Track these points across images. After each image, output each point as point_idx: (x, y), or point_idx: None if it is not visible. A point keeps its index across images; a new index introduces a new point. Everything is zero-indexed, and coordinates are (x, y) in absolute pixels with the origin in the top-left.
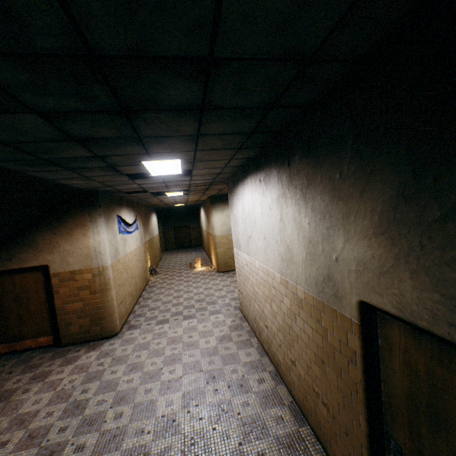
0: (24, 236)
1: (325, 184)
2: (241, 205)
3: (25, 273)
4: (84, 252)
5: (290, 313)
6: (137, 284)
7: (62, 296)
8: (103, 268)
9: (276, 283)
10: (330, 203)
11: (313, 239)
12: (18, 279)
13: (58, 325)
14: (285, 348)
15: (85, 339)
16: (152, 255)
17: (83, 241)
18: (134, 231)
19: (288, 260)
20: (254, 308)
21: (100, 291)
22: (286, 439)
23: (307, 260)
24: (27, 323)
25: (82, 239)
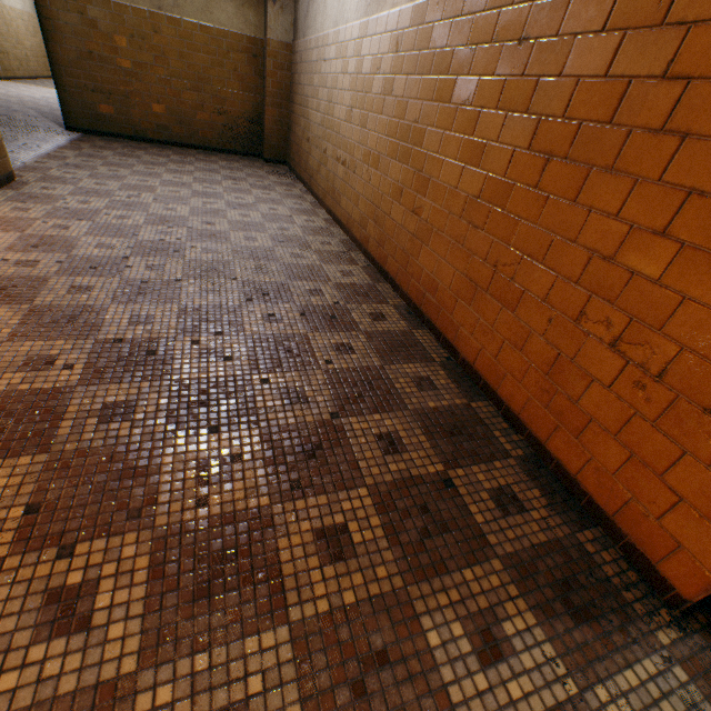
0: None
1: None
2: None
3: None
4: None
5: None
6: (29, 59)
7: None
8: None
9: None
10: None
11: None
12: None
13: None
14: None
15: None
16: None
17: None
18: None
19: None
20: None
21: None
22: None
23: None
24: None
25: None
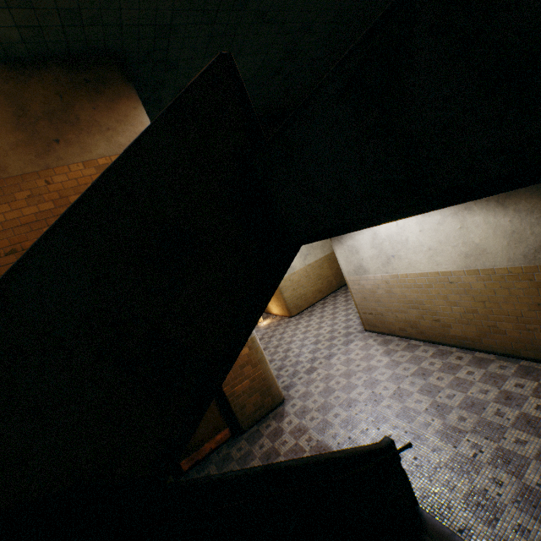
0: None
1: (532, 192)
2: (368, 233)
3: None
4: None
5: (484, 292)
6: None
7: (228, 382)
8: (255, 338)
9: (457, 278)
10: (538, 202)
11: (517, 229)
12: None
13: (233, 413)
14: (477, 322)
15: (262, 415)
16: None
17: None
18: None
19: (479, 254)
20: (407, 316)
21: (260, 361)
22: (520, 372)
23: (510, 245)
24: (200, 427)
25: None
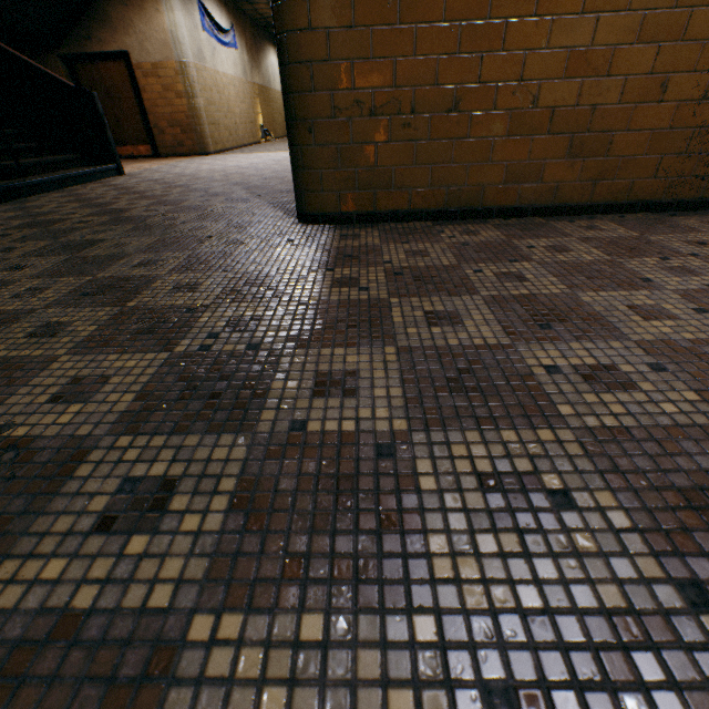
0: (95, 6)
1: None
2: None
3: (108, 63)
4: (161, 38)
5: None
6: (238, 127)
7: (150, 97)
8: (185, 65)
9: None
10: None
11: None
12: (104, 70)
13: (152, 133)
14: None
15: (181, 153)
16: (266, 114)
17: (157, 22)
18: (229, 47)
19: None
20: None
21: (186, 96)
22: None
23: None
24: (125, 128)
25: (156, 18)
